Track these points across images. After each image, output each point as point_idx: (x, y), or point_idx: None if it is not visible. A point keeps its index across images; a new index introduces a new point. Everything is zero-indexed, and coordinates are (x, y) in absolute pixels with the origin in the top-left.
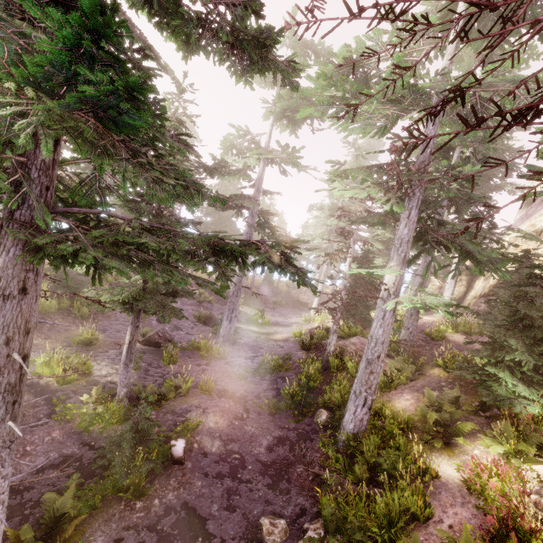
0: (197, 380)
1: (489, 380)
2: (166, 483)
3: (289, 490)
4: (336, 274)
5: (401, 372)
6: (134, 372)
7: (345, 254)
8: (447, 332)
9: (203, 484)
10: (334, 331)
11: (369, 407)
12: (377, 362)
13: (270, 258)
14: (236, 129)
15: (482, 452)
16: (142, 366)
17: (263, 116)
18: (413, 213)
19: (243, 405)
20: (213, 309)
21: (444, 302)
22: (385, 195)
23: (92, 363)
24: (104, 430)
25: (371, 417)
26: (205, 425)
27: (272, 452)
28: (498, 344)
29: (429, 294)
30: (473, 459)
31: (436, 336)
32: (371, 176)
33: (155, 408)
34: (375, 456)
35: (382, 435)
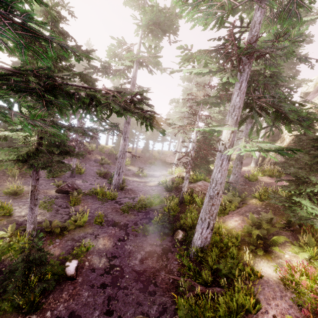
0: (93, 215)
1: (293, 206)
2: (59, 296)
3: (155, 292)
4: (188, 145)
5: (231, 202)
6: (47, 212)
7: (193, 125)
8: (258, 176)
9: (89, 294)
10: (187, 178)
11: (211, 229)
12: (217, 197)
13: (117, 102)
14: (115, 39)
15: (291, 256)
16: (55, 207)
17: (135, 32)
18: (243, 85)
19: (125, 231)
20: (110, 168)
21: (274, 146)
22: (222, 71)
23: (15, 207)
24: (15, 257)
25: (212, 234)
26: (96, 247)
27: (144, 263)
28: (301, 180)
29: (260, 142)
30: (286, 262)
31: (252, 178)
32: (211, 61)
33: (59, 237)
34: (216, 264)
35: (220, 246)
